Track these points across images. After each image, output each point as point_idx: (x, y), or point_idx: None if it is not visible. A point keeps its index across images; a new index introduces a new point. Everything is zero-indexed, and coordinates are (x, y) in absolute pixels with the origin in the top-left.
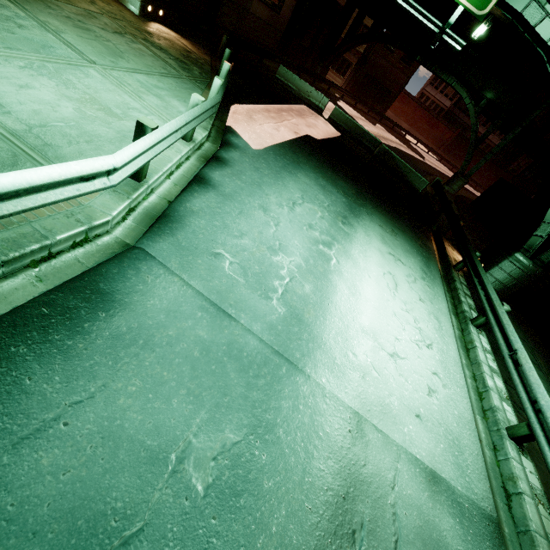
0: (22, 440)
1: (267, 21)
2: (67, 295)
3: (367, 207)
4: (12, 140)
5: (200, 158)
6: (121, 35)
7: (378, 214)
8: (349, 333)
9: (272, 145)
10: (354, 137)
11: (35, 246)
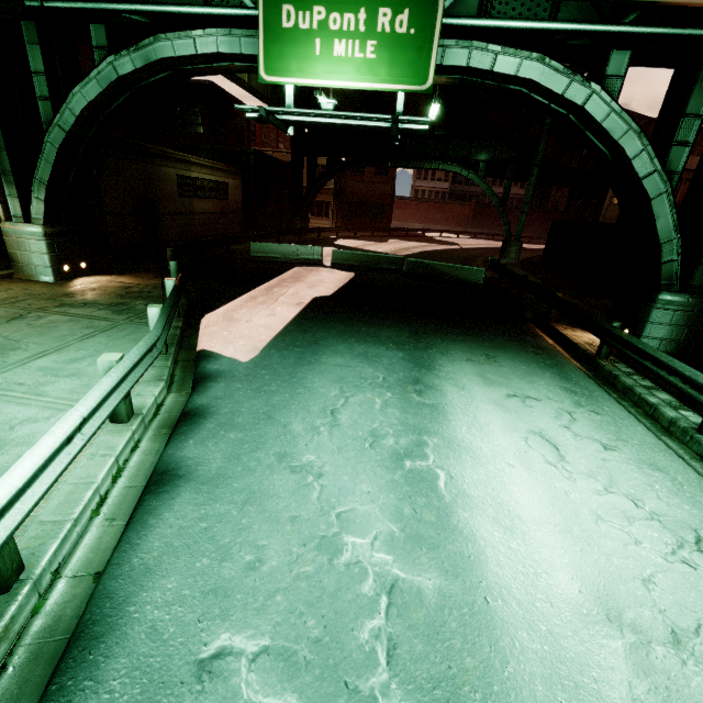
0: None
1: (219, 211)
2: None
3: (435, 344)
4: None
5: (160, 431)
6: (21, 319)
7: (455, 344)
8: (566, 655)
9: (272, 339)
10: (371, 267)
11: None
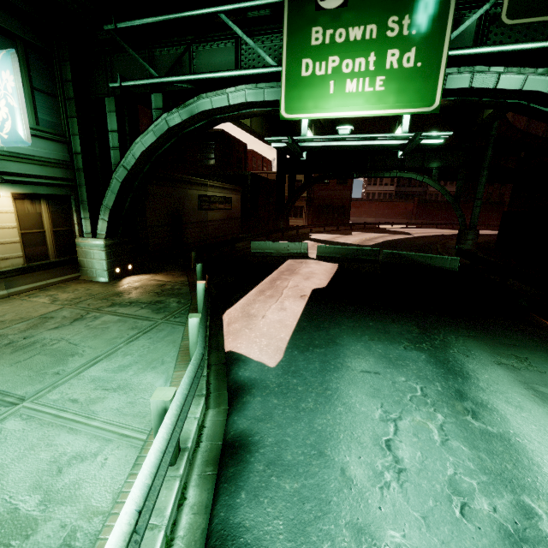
0: None
1: (225, 218)
2: None
3: (452, 342)
4: None
5: (204, 470)
6: (81, 319)
7: (472, 342)
8: None
9: (290, 338)
10: (350, 258)
11: None
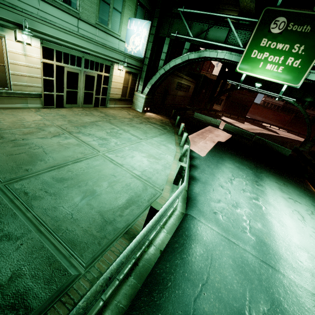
0: (195, 299)
1: (184, 96)
2: (179, 238)
3: (264, 173)
4: (140, 179)
5: None
6: (142, 123)
7: (271, 175)
8: (291, 248)
9: (208, 152)
10: (239, 135)
11: (165, 219)
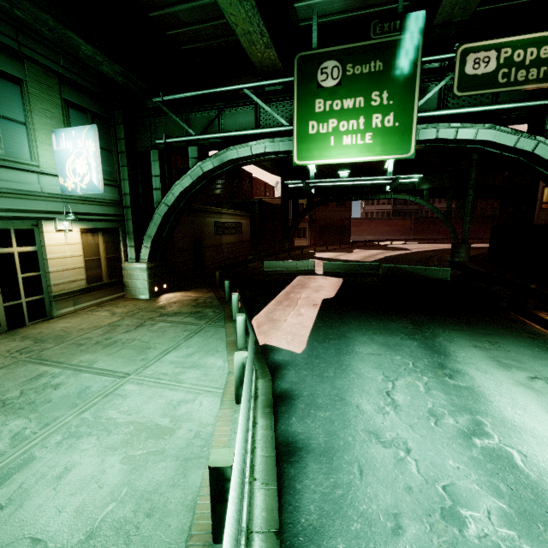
0: None
1: (237, 242)
2: None
3: (439, 334)
4: None
5: (265, 410)
6: (142, 326)
7: (455, 333)
8: None
9: (310, 334)
10: (353, 273)
11: None
